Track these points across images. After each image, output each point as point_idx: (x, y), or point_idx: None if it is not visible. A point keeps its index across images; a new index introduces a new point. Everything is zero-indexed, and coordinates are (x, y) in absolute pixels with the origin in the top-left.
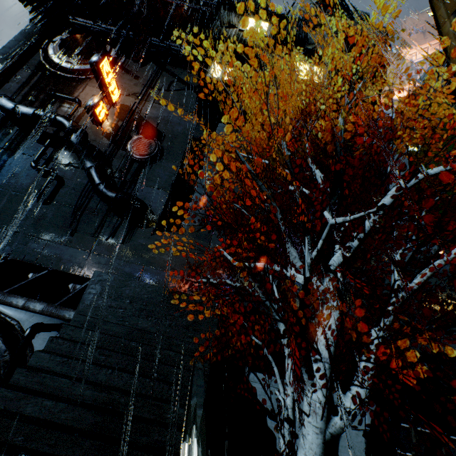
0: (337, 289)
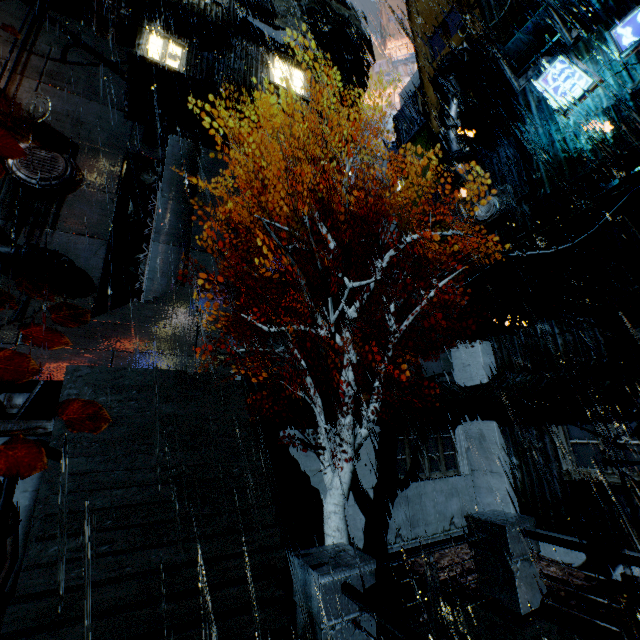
0: (353, 339)
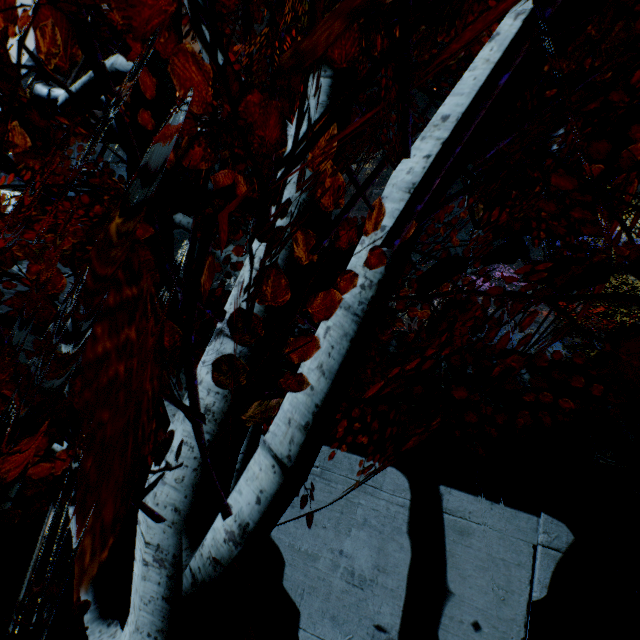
0: (322, 108)
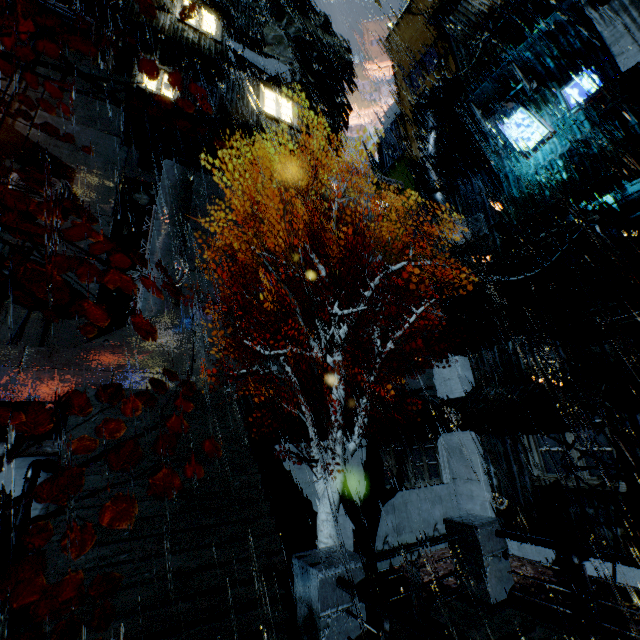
0: (342, 359)
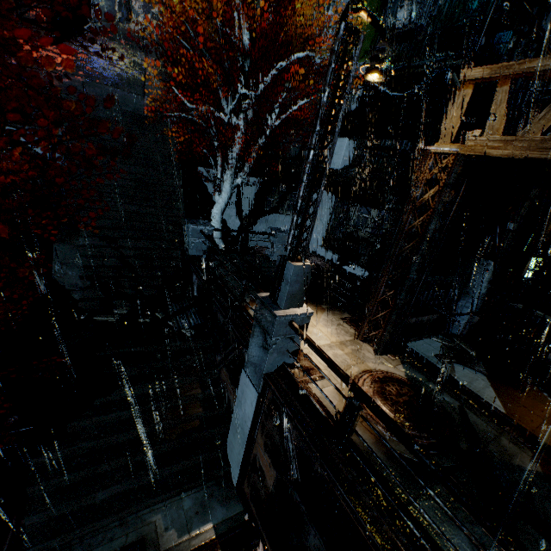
0: (245, 123)
